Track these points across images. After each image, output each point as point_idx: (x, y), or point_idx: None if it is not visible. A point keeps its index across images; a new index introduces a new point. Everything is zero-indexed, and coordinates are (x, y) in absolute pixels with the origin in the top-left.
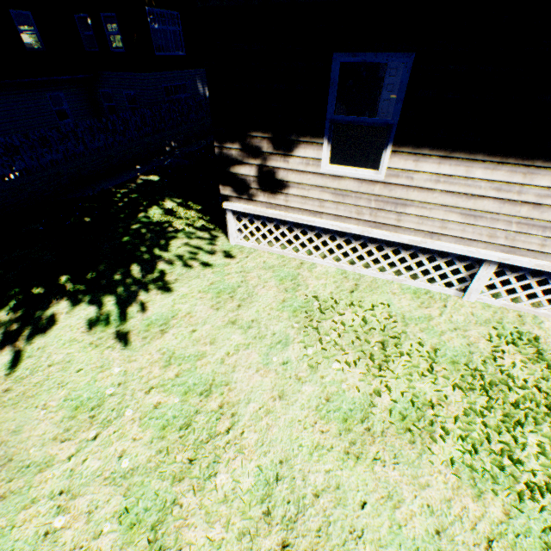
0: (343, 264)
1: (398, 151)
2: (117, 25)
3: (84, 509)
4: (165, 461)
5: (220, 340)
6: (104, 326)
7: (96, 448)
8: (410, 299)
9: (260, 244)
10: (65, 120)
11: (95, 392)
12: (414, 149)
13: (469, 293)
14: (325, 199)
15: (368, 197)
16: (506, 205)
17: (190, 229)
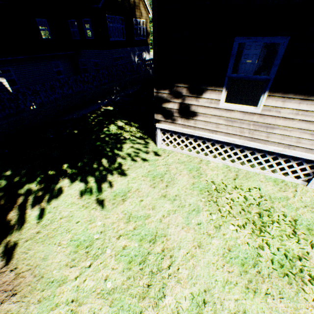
0: (227, 162)
1: (271, 96)
2: (90, 25)
3: (87, 313)
4: (132, 284)
5: (158, 207)
6: (89, 195)
7: (91, 273)
8: (272, 185)
9: (175, 148)
10: (59, 75)
11: (87, 236)
12: (283, 94)
13: (312, 183)
14: (219, 123)
15: (249, 123)
16: None
17: (133, 138)
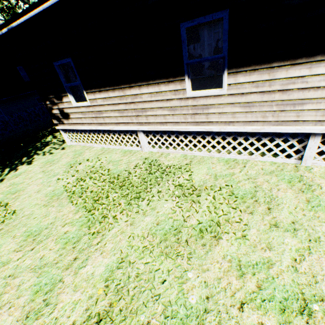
0: (103, 145)
1: (87, 93)
2: None
3: None
4: None
5: (34, 177)
6: None
7: None
8: (120, 154)
9: (77, 143)
10: None
11: None
12: (91, 90)
13: (143, 147)
14: (81, 117)
15: (91, 113)
16: (127, 105)
17: (57, 142)
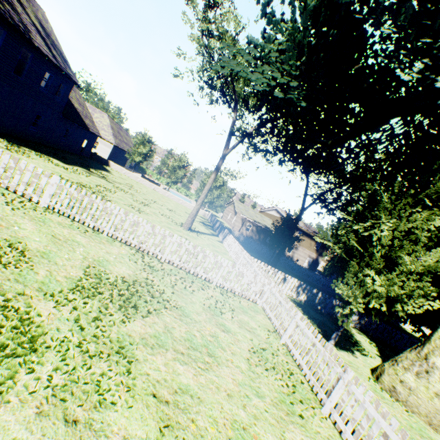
0: None
1: None
2: None
3: None
4: None
5: None
6: None
7: None
8: None
9: None
10: None
11: None
12: None
13: None
14: None
15: None
16: None
17: None
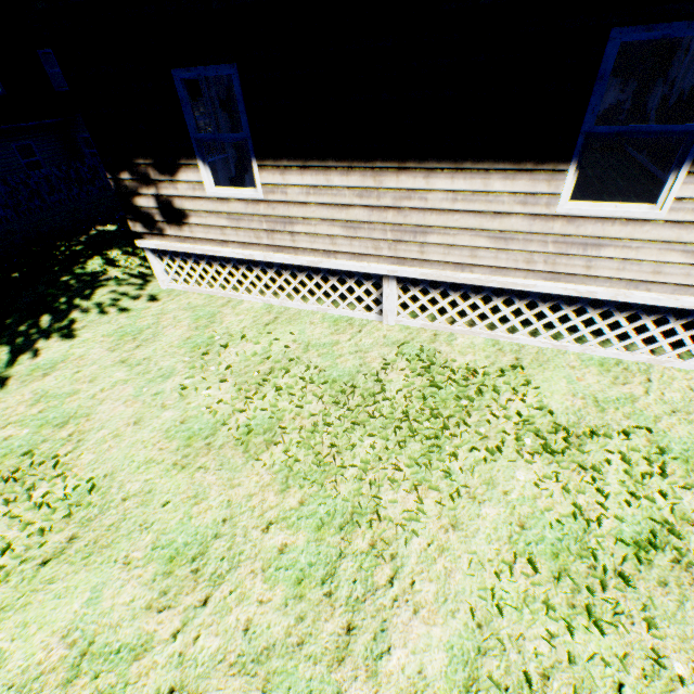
0: (270, 299)
1: (263, 166)
2: None
3: None
4: None
5: (102, 378)
6: None
7: None
8: (326, 327)
9: (190, 286)
10: None
11: None
12: (275, 162)
13: (386, 315)
14: (223, 225)
15: (259, 219)
16: (374, 212)
17: (125, 277)
